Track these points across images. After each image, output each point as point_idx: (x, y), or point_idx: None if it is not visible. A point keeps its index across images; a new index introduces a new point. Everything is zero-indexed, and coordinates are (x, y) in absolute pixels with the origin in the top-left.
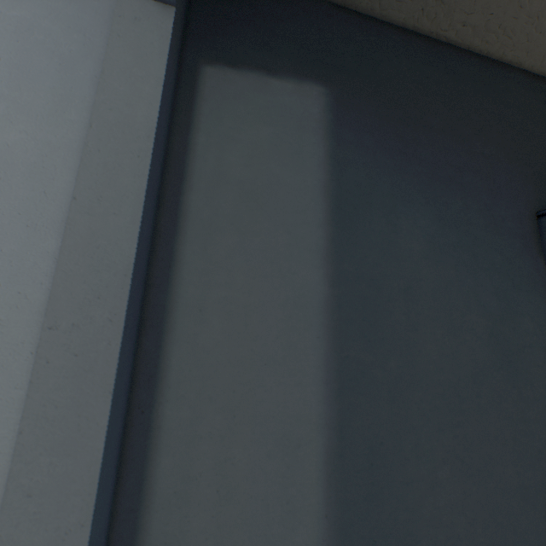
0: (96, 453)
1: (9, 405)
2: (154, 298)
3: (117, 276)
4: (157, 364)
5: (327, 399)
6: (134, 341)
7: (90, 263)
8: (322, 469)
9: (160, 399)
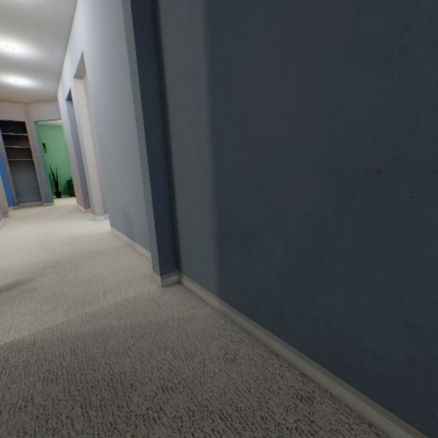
0: (139, 87)
1: None
2: (159, 36)
3: (131, 28)
4: (163, 64)
5: (206, 46)
6: (153, 56)
7: (128, 28)
8: (206, 87)
9: (166, 77)
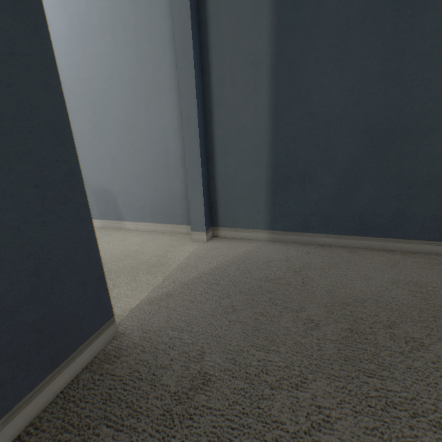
0: (192, 58)
1: (173, 63)
2: (202, 14)
3: None
4: (207, 41)
5: (271, 43)
6: (198, 31)
7: None
8: (268, 73)
9: (210, 54)
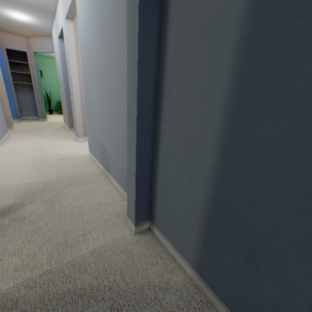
0: (137, 41)
1: None
2: None
3: None
4: (167, 14)
5: None
6: (156, 3)
7: None
8: (233, 53)
9: (167, 31)
